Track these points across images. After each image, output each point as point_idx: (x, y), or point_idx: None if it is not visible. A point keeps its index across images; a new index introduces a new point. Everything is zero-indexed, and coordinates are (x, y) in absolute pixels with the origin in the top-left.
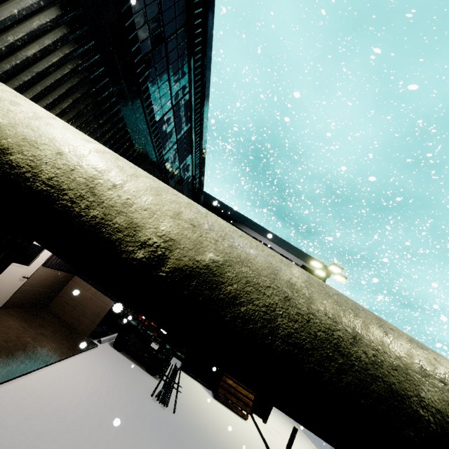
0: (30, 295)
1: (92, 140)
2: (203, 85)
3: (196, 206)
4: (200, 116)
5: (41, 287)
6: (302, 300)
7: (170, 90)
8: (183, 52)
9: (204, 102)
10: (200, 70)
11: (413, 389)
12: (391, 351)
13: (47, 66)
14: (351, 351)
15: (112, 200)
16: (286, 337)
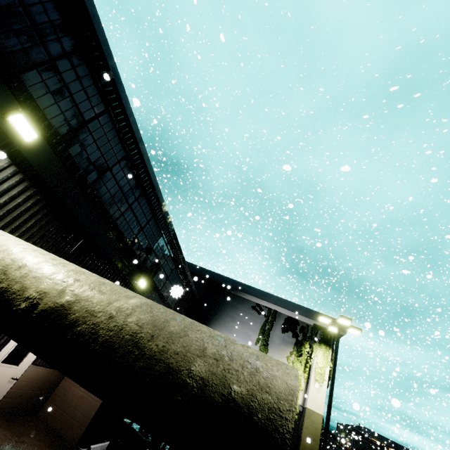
0: (19, 400)
1: (24, 243)
2: (153, 186)
3: (78, 271)
4: (159, 207)
5: (31, 389)
6: (123, 317)
7: (123, 196)
8: (129, 171)
9: (158, 197)
10: (148, 178)
11: (187, 365)
12: (180, 342)
13: (14, 205)
14: (147, 345)
15: (15, 276)
16: (103, 343)
